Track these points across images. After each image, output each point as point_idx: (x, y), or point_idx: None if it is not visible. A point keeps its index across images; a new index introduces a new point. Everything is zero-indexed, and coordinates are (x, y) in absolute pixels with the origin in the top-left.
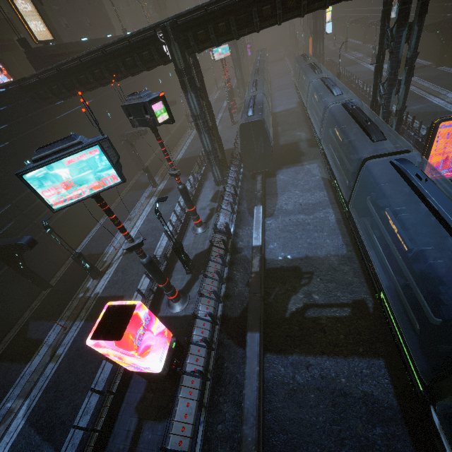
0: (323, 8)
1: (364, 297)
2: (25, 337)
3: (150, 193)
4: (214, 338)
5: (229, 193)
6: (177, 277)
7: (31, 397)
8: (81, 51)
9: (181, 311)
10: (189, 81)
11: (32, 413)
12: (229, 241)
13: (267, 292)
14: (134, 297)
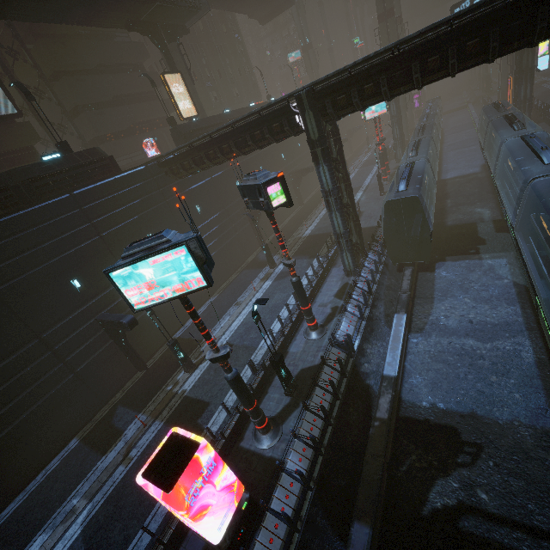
0: (527, 46)
1: None
2: (109, 423)
3: (265, 274)
4: (302, 511)
5: (360, 290)
6: (273, 396)
7: (94, 502)
8: (220, 124)
9: (268, 448)
10: (322, 152)
11: (89, 524)
12: (349, 360)
13: (396, 456)
14: (219, 409)
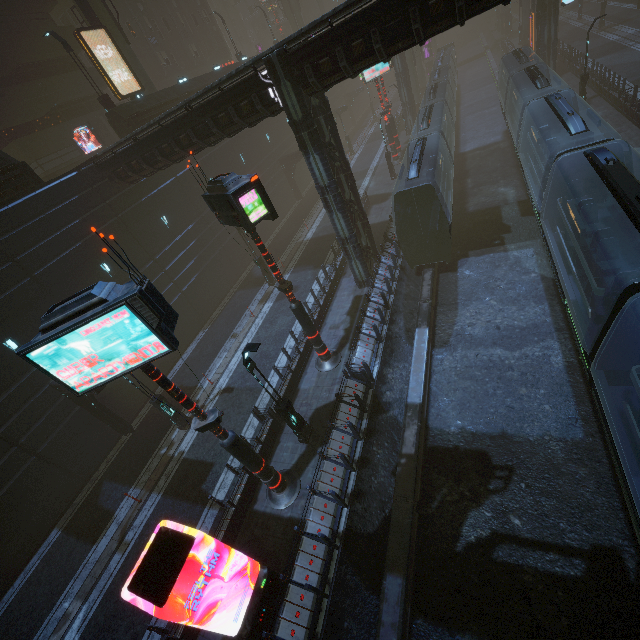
0: None
1: (617, 543)
2: (95, 504)
3: (264, 294)
4: (329, 574)
5: (375, 305)
6: (286, 446)
7: (90, 602)
8: (176, 100)
9: (286, 508)
10: (310, 137)
11: (88, 628)
12: (368, 391)
13: (426, 492)
14: (226, 469)
